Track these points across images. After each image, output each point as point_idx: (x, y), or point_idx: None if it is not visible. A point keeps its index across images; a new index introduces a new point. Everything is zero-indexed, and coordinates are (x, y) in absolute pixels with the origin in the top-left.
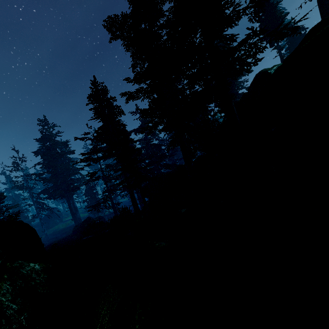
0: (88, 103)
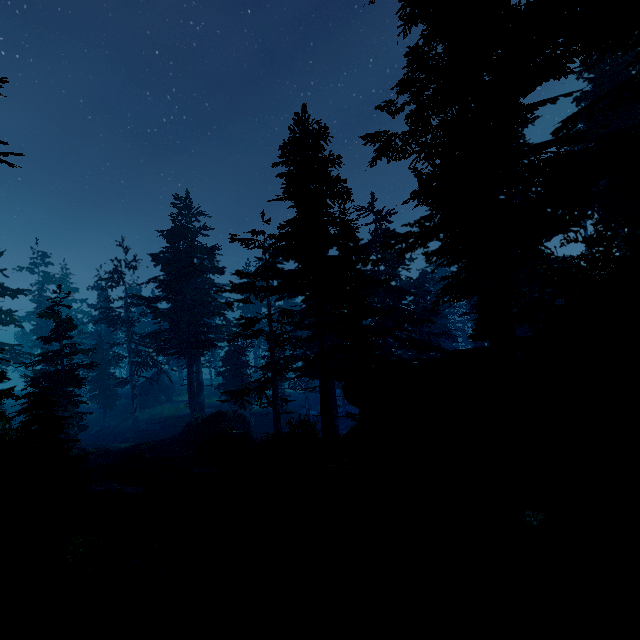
0: (278, 163)
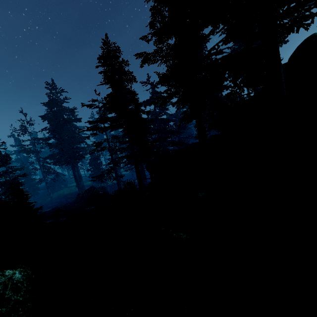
0: (98, 66)
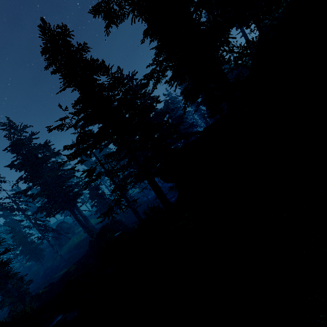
0: (47, 65)
